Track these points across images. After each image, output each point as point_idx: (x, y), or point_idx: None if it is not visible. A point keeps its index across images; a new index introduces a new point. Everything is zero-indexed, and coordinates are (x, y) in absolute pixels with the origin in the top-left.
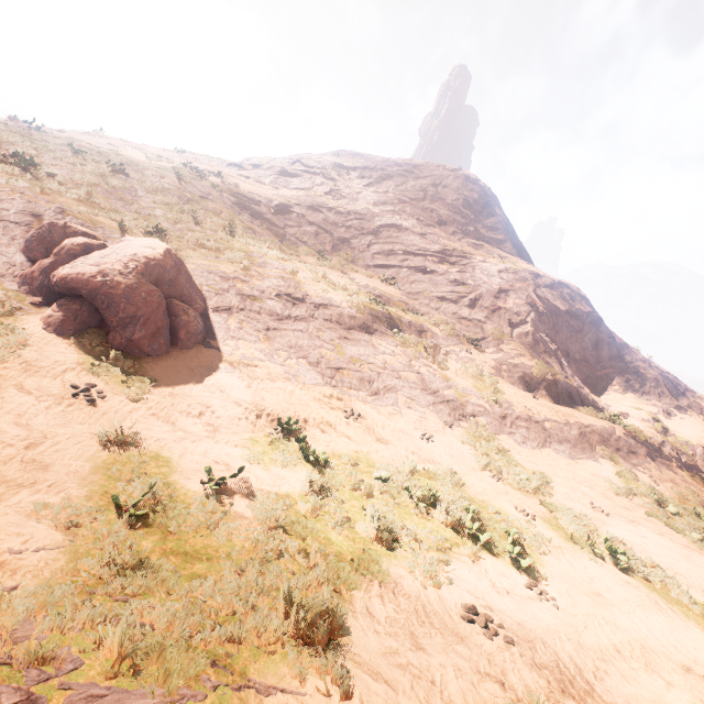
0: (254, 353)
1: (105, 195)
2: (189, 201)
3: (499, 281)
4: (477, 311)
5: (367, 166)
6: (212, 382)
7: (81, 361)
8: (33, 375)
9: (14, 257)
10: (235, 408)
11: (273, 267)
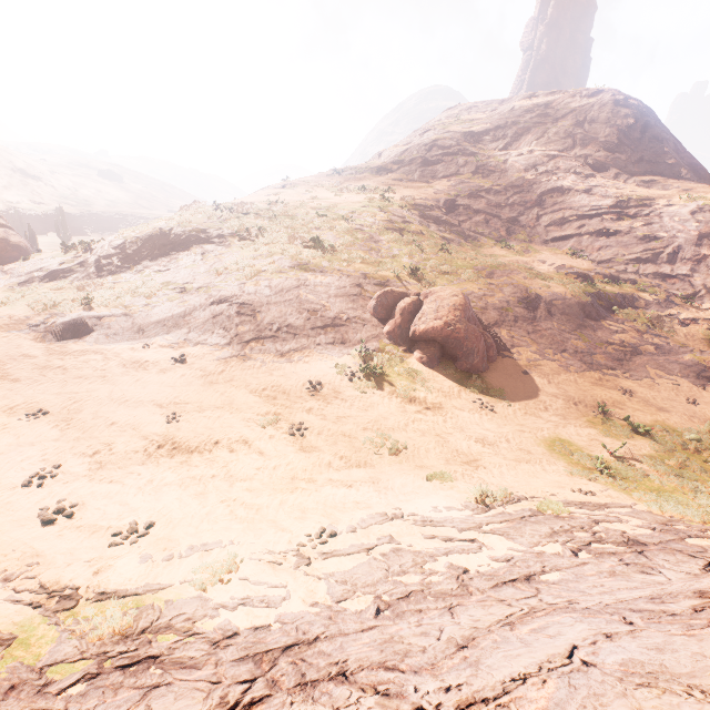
0: (532, 355)
1: (362, 249)
2: (401, 231)
3: (696, 225)
4: (680, 265)
5: (498, 125)
6: (528, 384)
7: (458, 384)
8: (450, 399)
9: (373, 321)
10: (557, 401)
11: (499, 276)
